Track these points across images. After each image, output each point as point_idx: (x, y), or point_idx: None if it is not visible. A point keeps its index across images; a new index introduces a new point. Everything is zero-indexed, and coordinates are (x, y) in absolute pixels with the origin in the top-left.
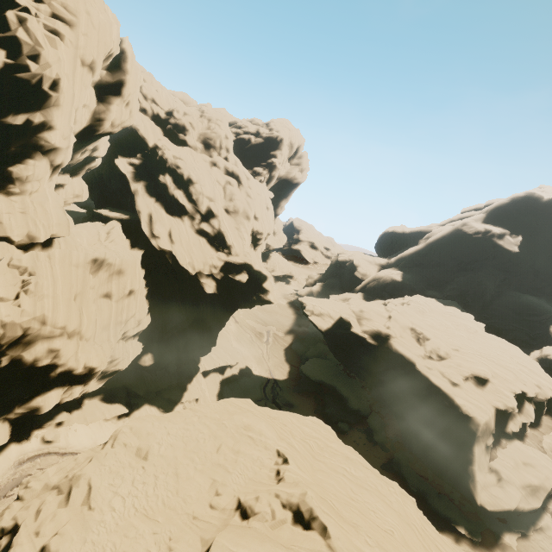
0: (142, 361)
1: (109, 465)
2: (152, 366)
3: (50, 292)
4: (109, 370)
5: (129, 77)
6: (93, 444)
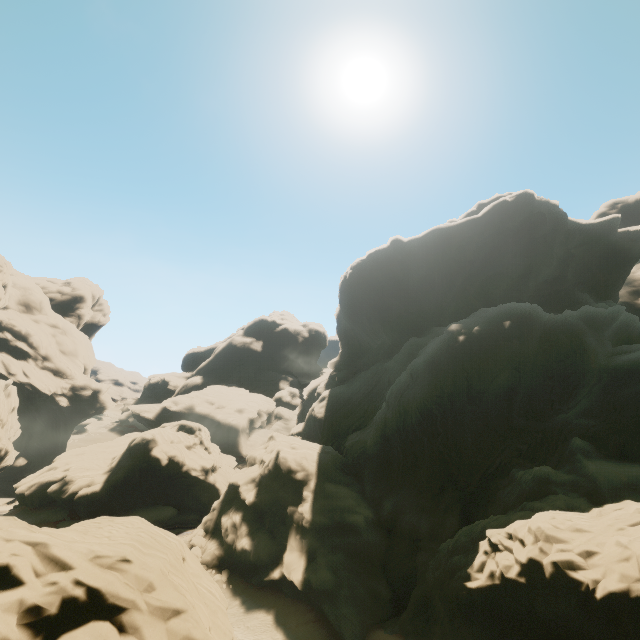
0: (17, 463)
1: (69, 458)
2: (26, 466)
3: (2, 398)
4: (1, 466)
5: (9, 282)
6: (5, 510)
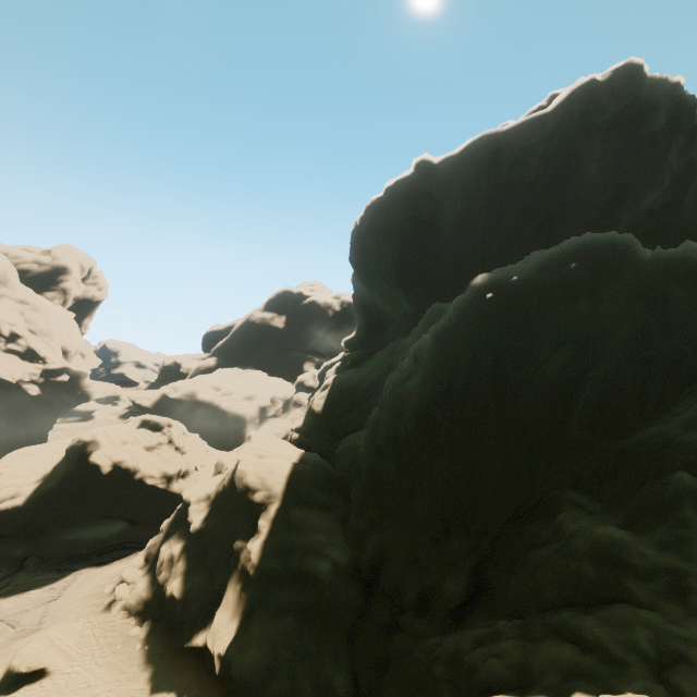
0: None
1: (13, 459)
2: None
3: None
4: None
5: None
6: None
